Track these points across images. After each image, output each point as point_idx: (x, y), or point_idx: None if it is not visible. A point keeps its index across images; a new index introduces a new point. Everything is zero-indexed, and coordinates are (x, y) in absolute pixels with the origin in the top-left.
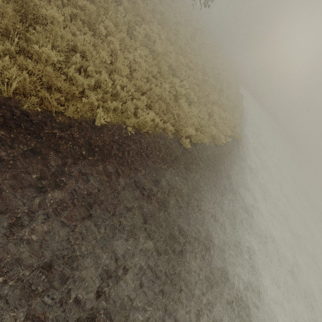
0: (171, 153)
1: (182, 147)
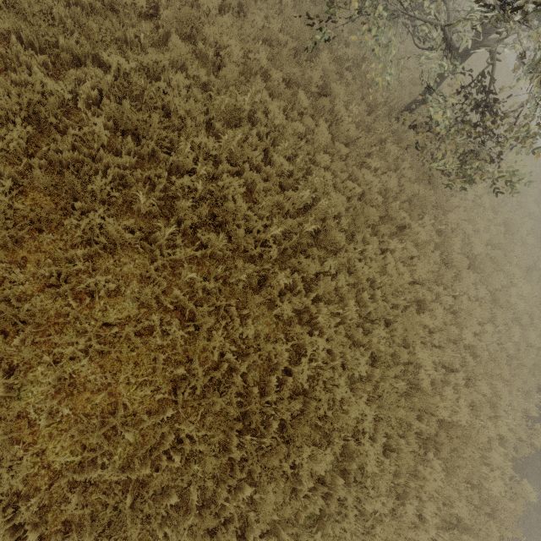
0: None
1: None
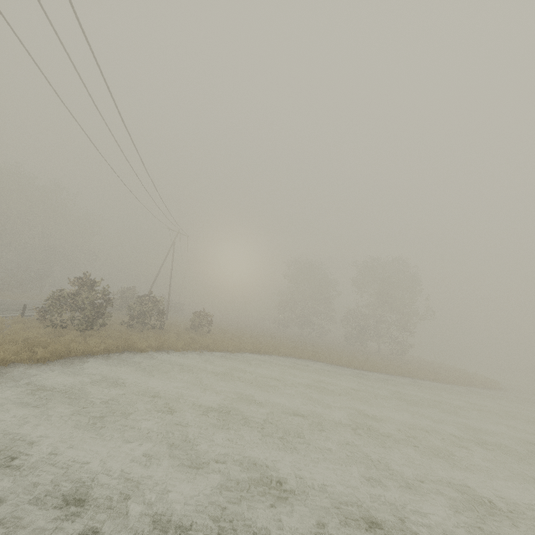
0: None
1: None
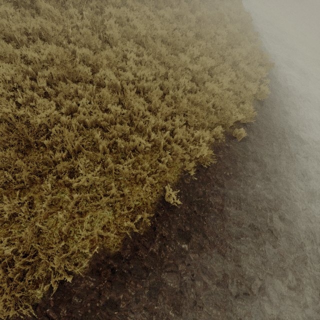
0: (236, 159)
1: (238, 140)
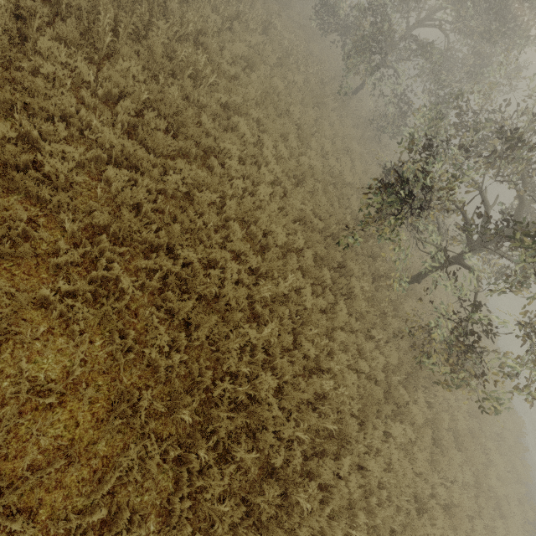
0: None
1: None
